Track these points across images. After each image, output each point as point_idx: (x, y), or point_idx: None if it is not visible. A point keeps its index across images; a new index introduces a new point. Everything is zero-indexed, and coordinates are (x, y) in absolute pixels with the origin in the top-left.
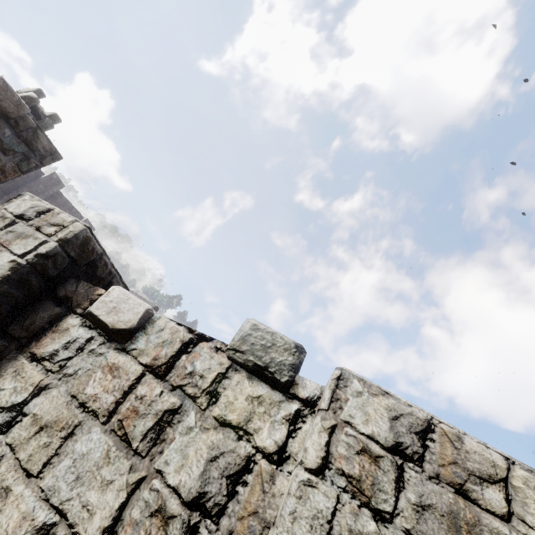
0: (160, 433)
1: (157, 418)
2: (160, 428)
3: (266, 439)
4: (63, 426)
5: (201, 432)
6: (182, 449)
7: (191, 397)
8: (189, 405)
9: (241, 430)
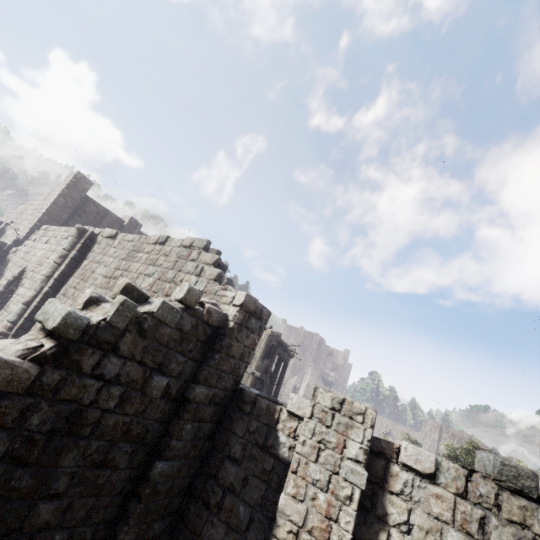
0: (484, 530)
1: (478, 522)
2: (482, 527)
3: (538, 529)
4: (436, 530)
5: (504, 528)
6: (499, 537)
7: (488, 509)
8: (490, 514)
9: (523, 525)
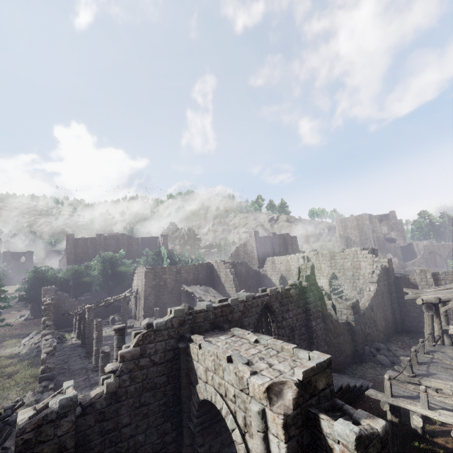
0: None
1: None
2: None
3: None
4: (451, 282)
5: None
6: None
7: None
8: None
9: None
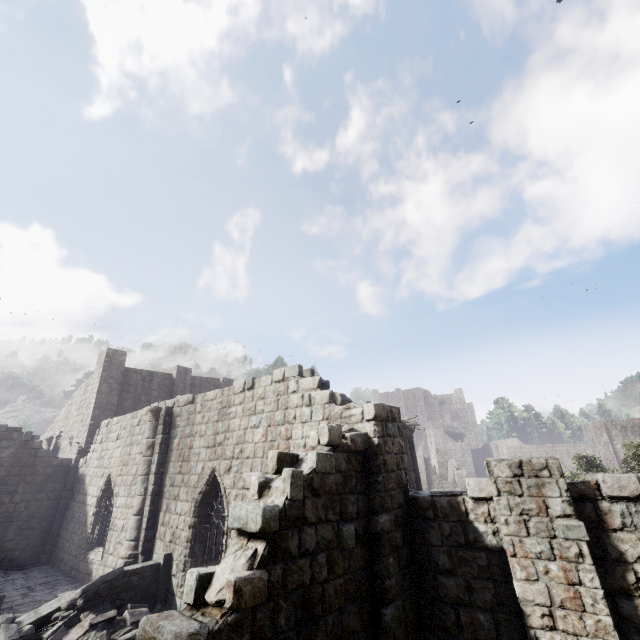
0: None
1: None
2: None
3: None
4: None
5: None
6: None
7: None
8: None
9: None
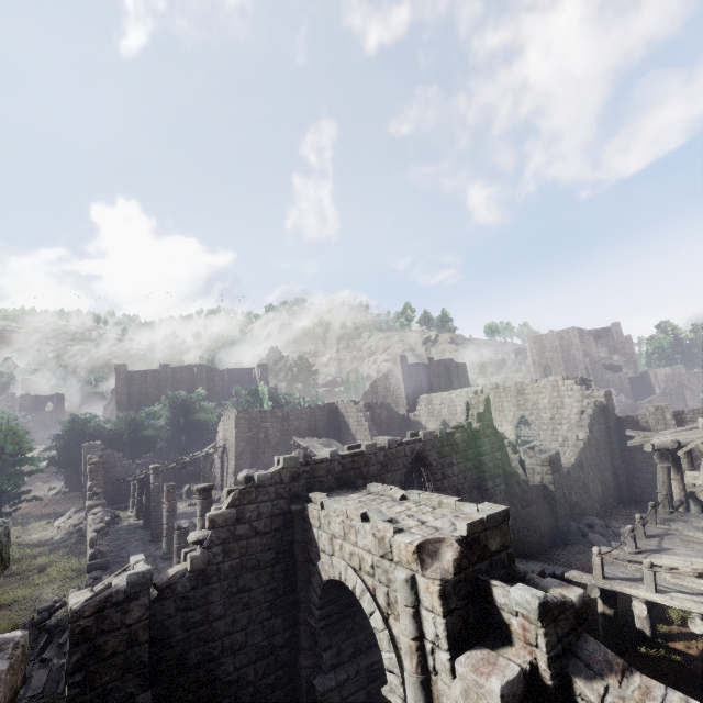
0: None
1: None
2: None
3: None
4: None
5: None
6: None
7: None
8: None
9: None
